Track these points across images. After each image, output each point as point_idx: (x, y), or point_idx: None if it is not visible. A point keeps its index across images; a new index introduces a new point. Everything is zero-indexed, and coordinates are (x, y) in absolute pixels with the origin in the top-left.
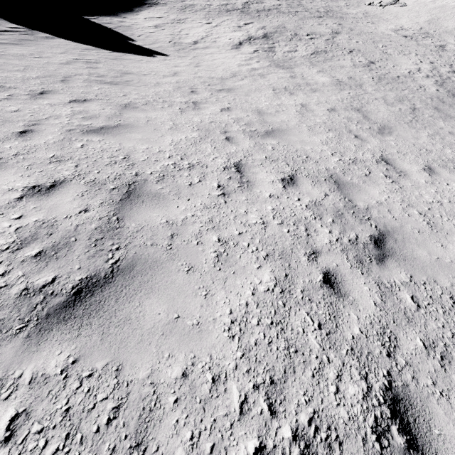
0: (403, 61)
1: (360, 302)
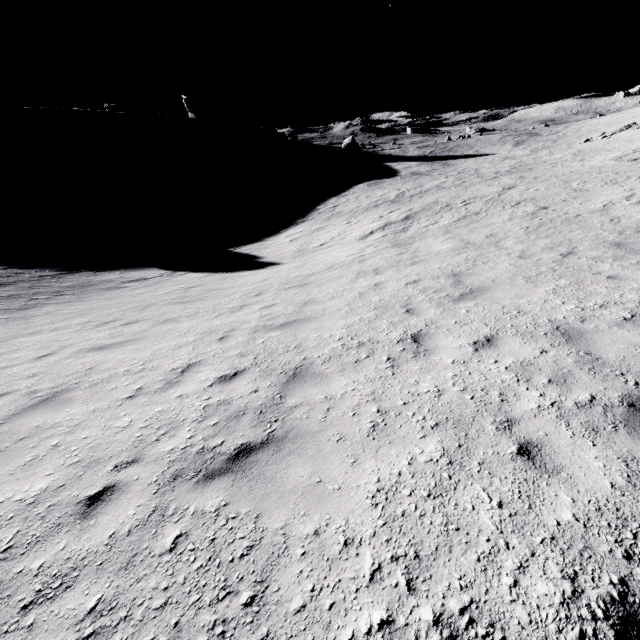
0: (605, 192)
1: (96, 529)
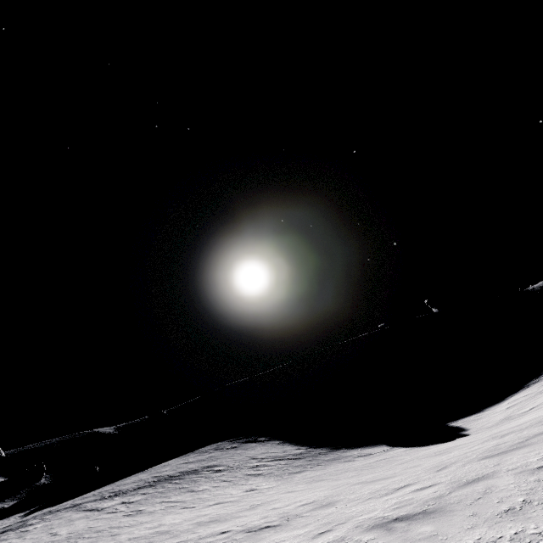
0: None
1: (216, 537)
